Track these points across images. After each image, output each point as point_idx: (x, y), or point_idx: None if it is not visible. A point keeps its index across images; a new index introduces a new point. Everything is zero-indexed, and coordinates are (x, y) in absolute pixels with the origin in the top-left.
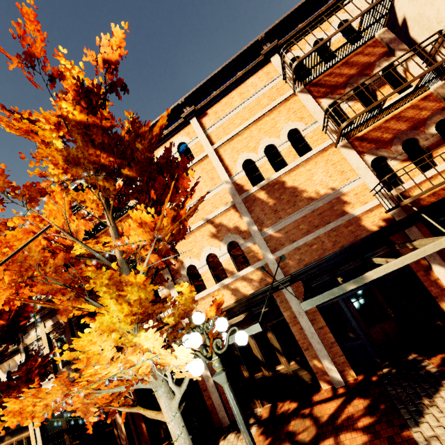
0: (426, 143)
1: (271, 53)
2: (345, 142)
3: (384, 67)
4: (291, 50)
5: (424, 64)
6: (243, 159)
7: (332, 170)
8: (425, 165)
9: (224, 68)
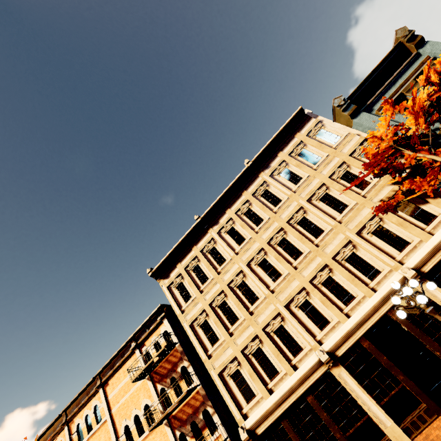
0: (199, 425)
1: (135, 348)
2: (166, 421)
3: (161, 396)
4: (145, 345)
5: (194, 371)
6: (124, 424)
7: (163, 439)
8: (203, 438)
9: (115, 355)
